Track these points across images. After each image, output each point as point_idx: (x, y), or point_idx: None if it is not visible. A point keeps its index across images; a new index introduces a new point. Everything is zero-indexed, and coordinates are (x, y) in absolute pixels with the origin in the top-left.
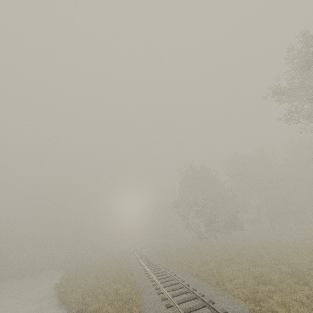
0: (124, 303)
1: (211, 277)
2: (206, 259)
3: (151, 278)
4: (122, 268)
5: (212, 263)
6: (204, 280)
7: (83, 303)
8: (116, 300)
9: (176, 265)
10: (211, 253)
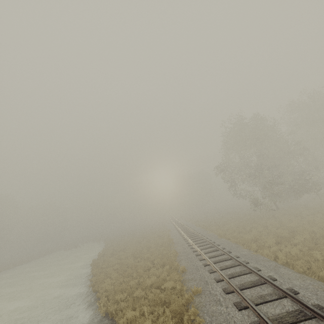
0: (175, 320)
1: (321, 269)
2: (282, 234)
3: (207, 264)
4: (162, 244)
5: (298, 241)
6: (309, 275)
7: (114, 301)
8: (160, 303)
9: (236, 242)
10: (281, 224)
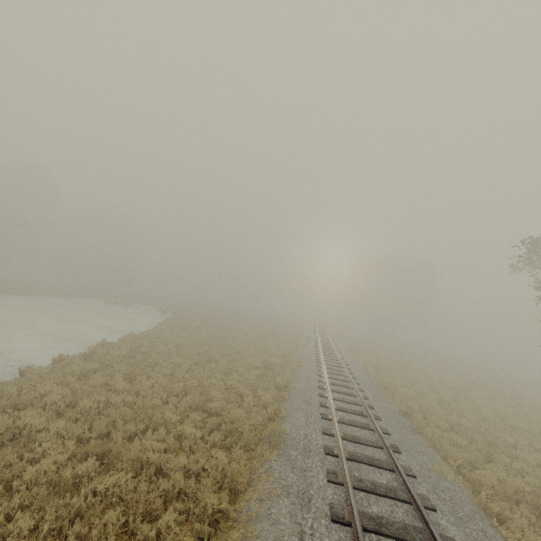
0: None
1: None
2: None
3: None
4: (239, 422)
5: None
6: None
7: None
8: None
9: None
10: None
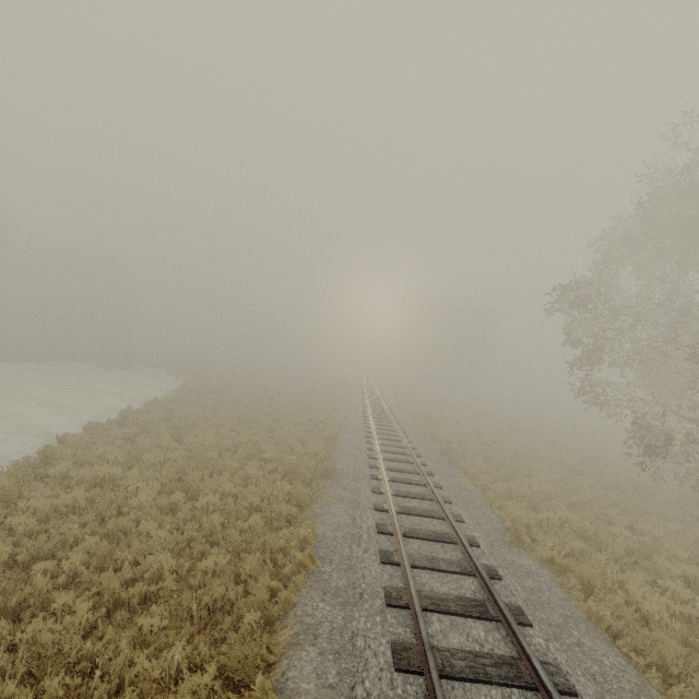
0: None
1: None
2: None
3: None
4: (295, 463)
5: None
6: None
7: None
8: None
9: (604, 626)
10: None
